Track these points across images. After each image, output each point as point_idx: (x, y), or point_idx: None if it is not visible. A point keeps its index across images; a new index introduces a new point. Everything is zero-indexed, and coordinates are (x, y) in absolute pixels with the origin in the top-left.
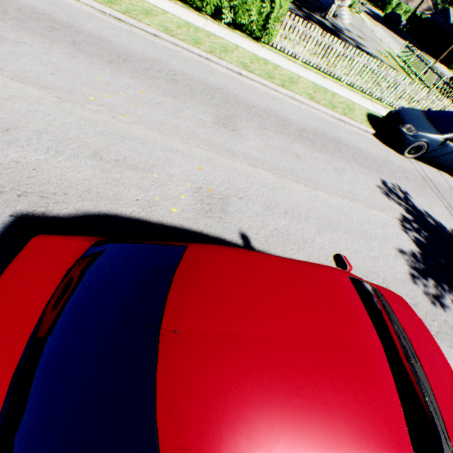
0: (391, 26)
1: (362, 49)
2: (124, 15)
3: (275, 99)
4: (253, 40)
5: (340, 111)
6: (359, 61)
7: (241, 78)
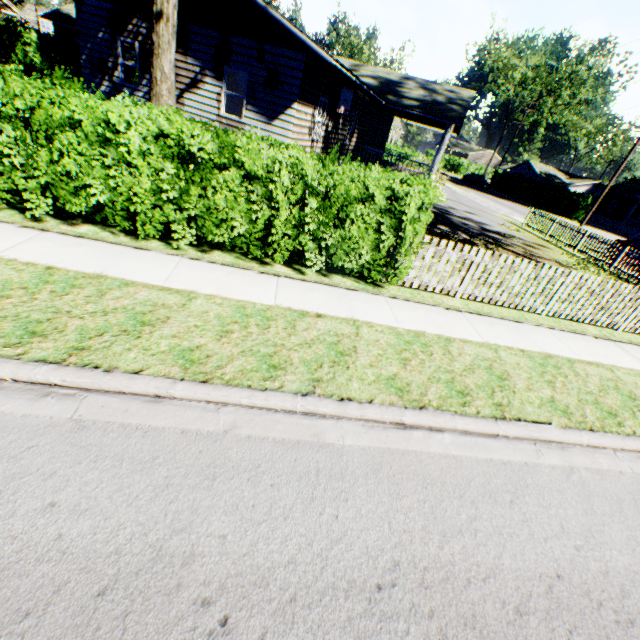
0: (475, 186)
1: (488, 229)
2: (61, 366)
3: (519, 480)
4: (368, 284)
5: (632, 421)
6: (565, 282)
7: (408, 442)
